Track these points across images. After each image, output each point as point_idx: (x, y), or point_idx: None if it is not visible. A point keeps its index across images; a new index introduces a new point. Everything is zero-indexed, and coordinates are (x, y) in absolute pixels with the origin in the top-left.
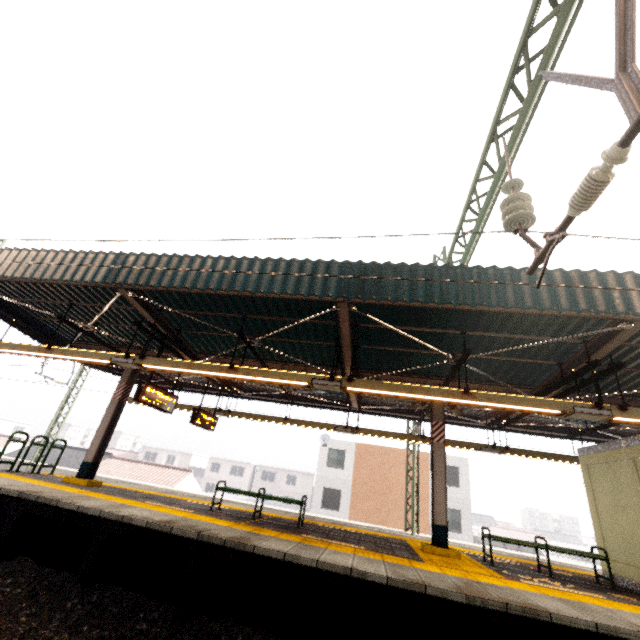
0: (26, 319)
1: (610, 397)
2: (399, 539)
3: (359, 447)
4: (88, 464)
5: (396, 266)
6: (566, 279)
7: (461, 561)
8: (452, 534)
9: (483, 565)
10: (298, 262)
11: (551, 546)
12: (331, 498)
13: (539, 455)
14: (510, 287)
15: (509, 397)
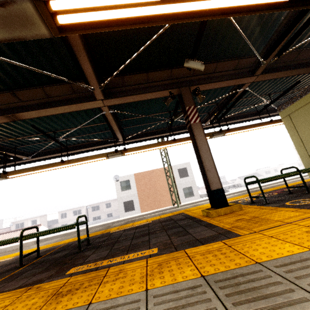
0: None
1: (309, 49)
2: (178, 214)
3: (136, 175)
4: None
5: None
6: None
7: (247, 211)
8: (190, 198)
9: (263, 206)
10: None
11: (301, 170)
12: (129, 205)
13: (247, 127)
14: None
15: None
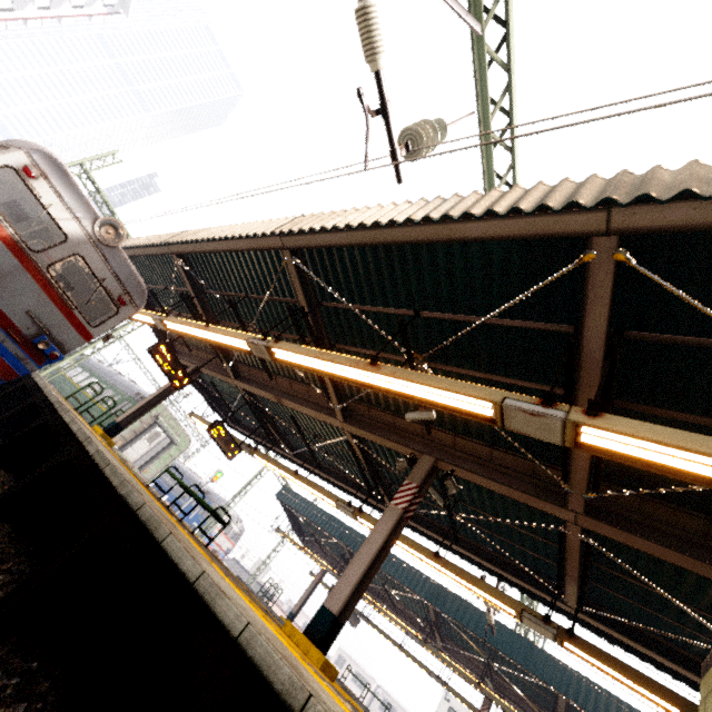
0: (295, 519)
1: None
2: None
3: None
4: (292, 614)
5: (455, 595)
6: (527, 646)
7: None
8: None
9: None
10: (415, 569)
11: None
12: None
13: None
14: (499, 636)
15: (500, 700)
